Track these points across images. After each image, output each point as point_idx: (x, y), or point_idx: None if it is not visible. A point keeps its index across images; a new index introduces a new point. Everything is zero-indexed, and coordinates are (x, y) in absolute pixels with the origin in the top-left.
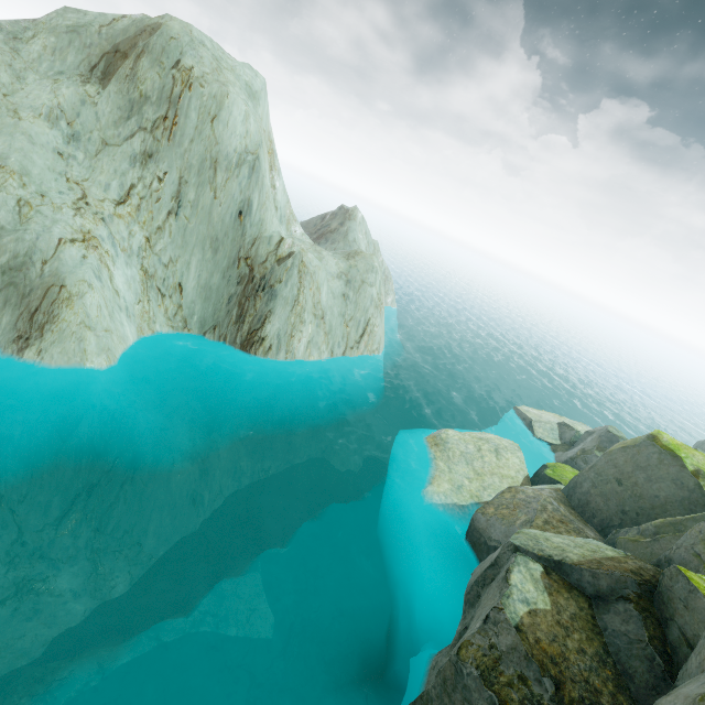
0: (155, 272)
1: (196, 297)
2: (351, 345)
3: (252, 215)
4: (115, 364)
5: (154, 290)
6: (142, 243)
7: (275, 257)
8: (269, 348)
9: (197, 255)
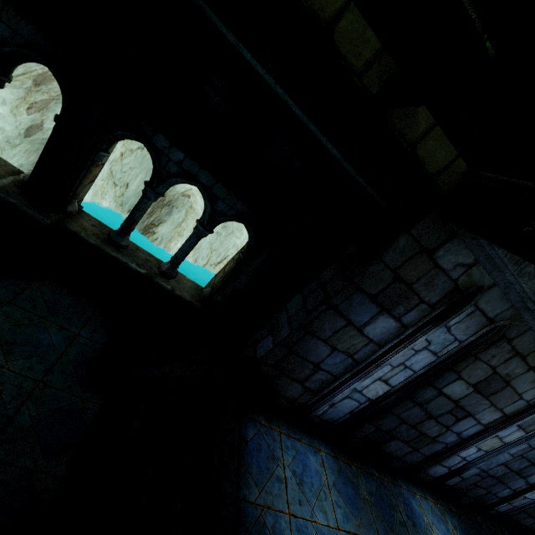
0: (117, 174)
1: (132, 196)
2: (211, 263)
3: None
4: None
5: (112, 182)
6: (116, 158)
7: (182, 193)
8: (156, 238)
9: (143, 175)
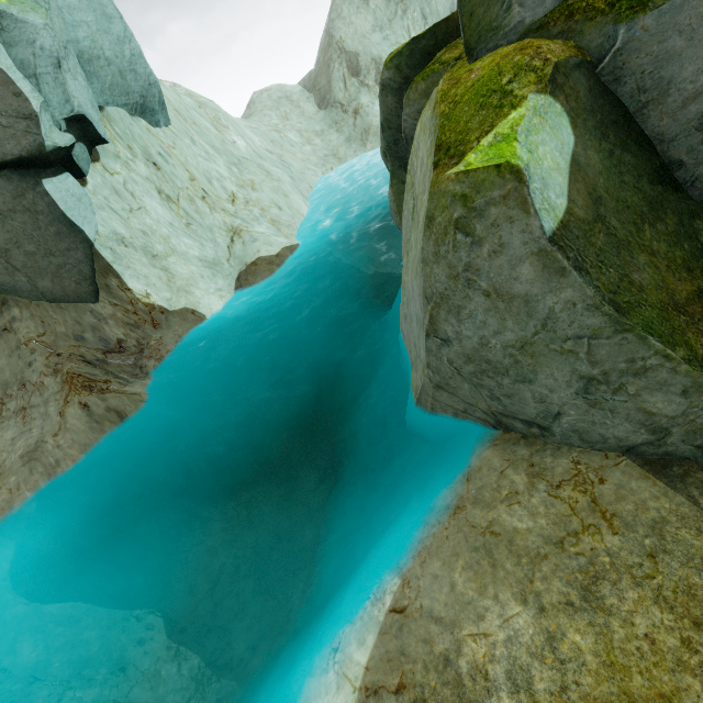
0: None
1: None
2: None
3: (455, 4)
4: None
5: None
6: None
7: None
8: None
9: None
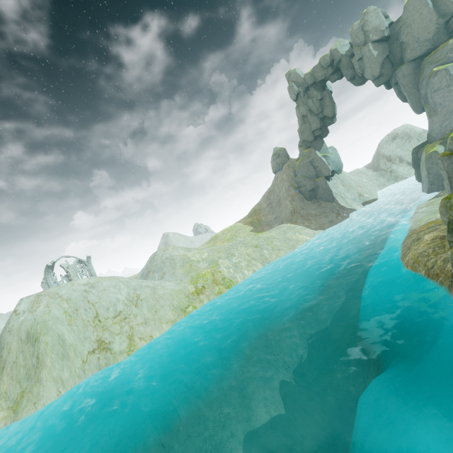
0: None
1: None
2: None
3: None
4: None
5: None
6: None
7: None
8: None
9: None
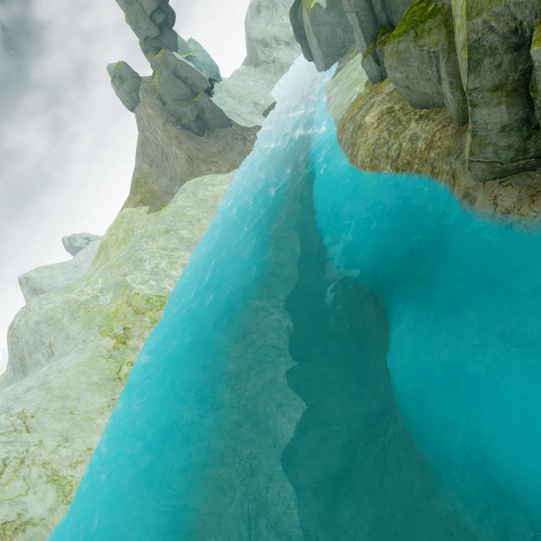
0: None
1: None
2: None
3: None
4: None
5: None
6: None
7: None
8: None
9: None
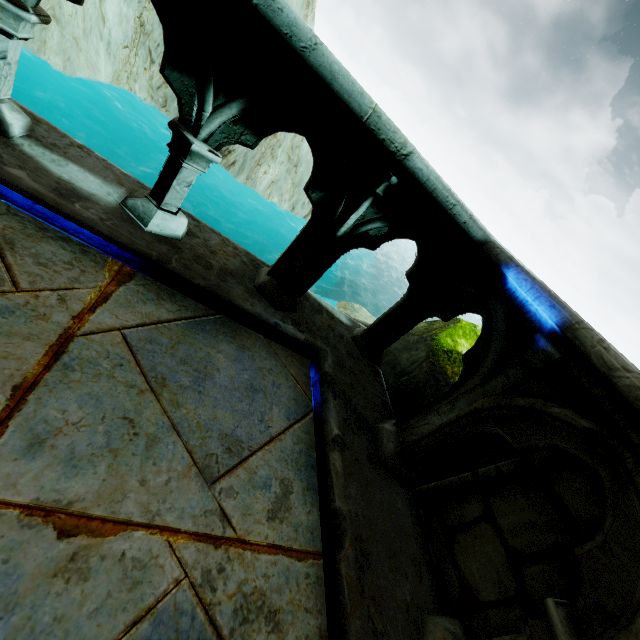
0: (152, 31)
1: None
2: None
3: None
4: (72, 77)
5: (145, 49)
6: None
7: None
8: (232, 163)
9: None
